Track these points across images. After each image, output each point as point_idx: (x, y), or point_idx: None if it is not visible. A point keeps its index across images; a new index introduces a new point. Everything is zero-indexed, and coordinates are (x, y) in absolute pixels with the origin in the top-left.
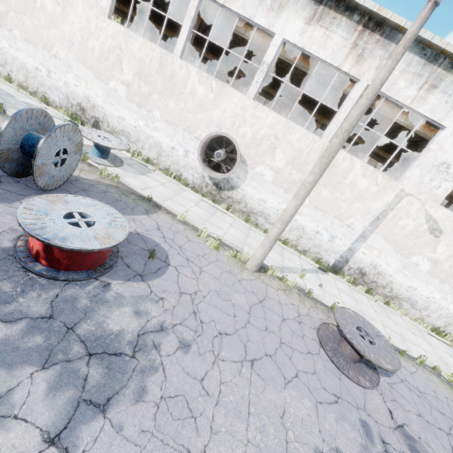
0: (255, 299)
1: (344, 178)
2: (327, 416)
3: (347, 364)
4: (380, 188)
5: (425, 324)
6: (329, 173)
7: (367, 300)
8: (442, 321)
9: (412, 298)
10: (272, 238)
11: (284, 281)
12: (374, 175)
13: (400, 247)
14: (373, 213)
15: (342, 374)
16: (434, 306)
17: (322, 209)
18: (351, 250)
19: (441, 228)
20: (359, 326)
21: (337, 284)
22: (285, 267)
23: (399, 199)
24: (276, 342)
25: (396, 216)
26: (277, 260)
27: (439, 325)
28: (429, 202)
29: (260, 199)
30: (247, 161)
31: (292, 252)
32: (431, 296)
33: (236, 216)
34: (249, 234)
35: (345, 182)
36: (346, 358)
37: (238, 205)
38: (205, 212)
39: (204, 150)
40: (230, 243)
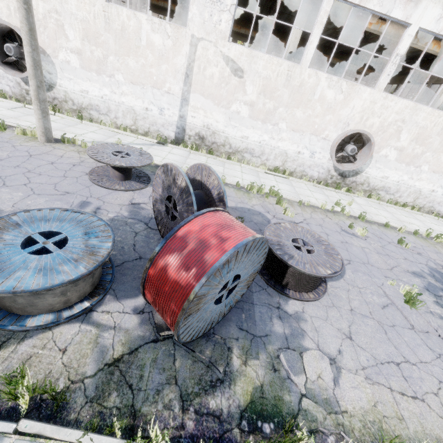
0: (25, 154)
1: (139, 40)
2: (37, 199)
3: (108, 181)
4: (174, 41)
5: (263, 167)
6: (124, 38)
7: (204, 158)
8: (279, 161)
9: (249, 147)
10: (33, 99)
11: (85, 146)
12: (162, 27)
13: (218, 99)
14: (181, 71)
15: (95, 185)
16: (268, 149)
17: (138, 82)
18: (182, 118)
19: (241, 67)
20: (122, 151)
21: (172, 150)
22: (103, 142)
23: (195, 47)
24: (20, 172)
25: (201, 68)
26: (97, 138)
27: (279, 165)
28: (220, 42)
29: (82, 91)
30: (46, 51)
31: (129, 135)
32: (262, 140)
33: (64, 115)
34: (74, 126)
35: (143, 45)
36: (113, 179)
37: (67, 105)
38: (18, 114)
39: (2, 51)
40: (27, 127)
